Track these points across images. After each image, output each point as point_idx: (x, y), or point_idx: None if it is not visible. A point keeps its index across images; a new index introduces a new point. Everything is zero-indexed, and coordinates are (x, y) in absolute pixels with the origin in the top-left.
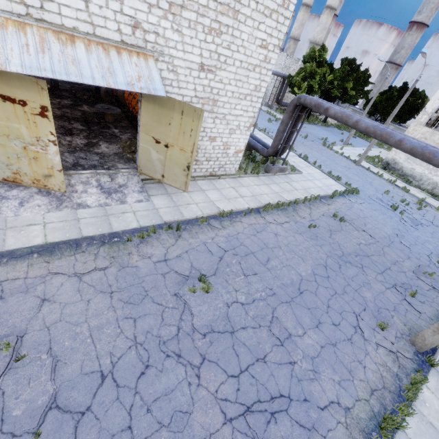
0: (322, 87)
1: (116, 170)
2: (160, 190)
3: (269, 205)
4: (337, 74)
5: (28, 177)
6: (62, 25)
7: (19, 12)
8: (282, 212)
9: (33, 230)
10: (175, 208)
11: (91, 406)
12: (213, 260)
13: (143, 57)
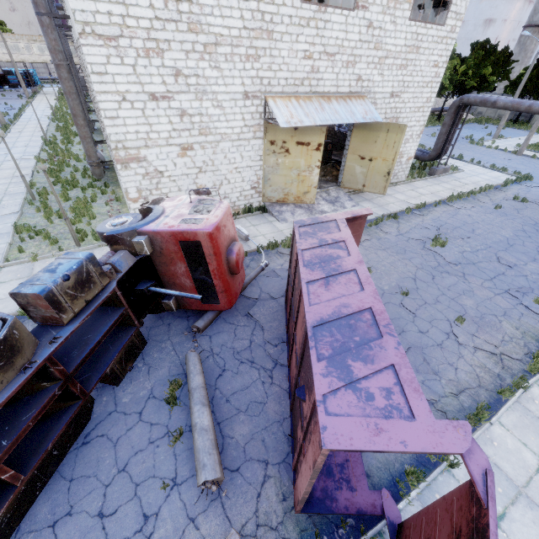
0: (454, 81)
1: (325, 188)
2: (360, 198)
3: (452, 196)
4: (470, 63)
5: (293, 196)
6: (323, 92)
7: (307, 91)
8: (465, 201)
9: None
10: (380, 207)
11: (418, 287)
12: (433, 232)
13: (361, 99)
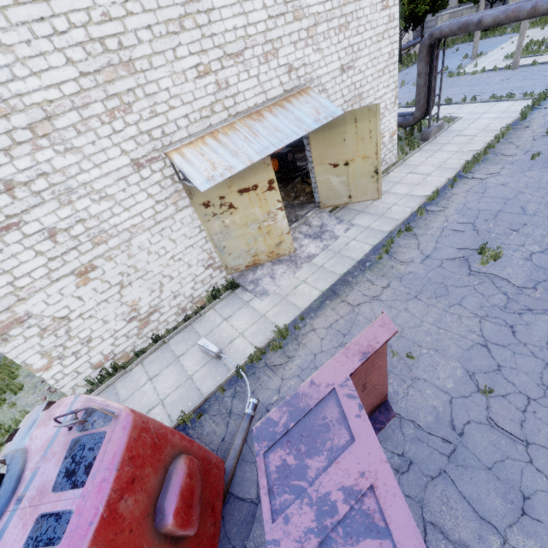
0: (403, 14)
1: (303, 218)
2: (351, 213)
3: (468, 164)
4: None
5: (264, 254)
6: (247, 109)
7: (224, 117)
8: (485, 163)
9: (302, 289)
10: (382, 218)
11: (499, 364)
12: (470, 235)
13: (304, 94)
